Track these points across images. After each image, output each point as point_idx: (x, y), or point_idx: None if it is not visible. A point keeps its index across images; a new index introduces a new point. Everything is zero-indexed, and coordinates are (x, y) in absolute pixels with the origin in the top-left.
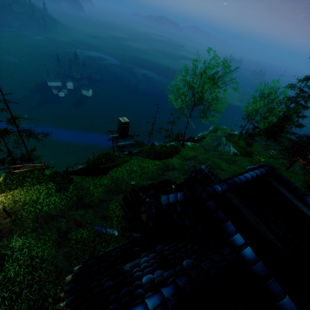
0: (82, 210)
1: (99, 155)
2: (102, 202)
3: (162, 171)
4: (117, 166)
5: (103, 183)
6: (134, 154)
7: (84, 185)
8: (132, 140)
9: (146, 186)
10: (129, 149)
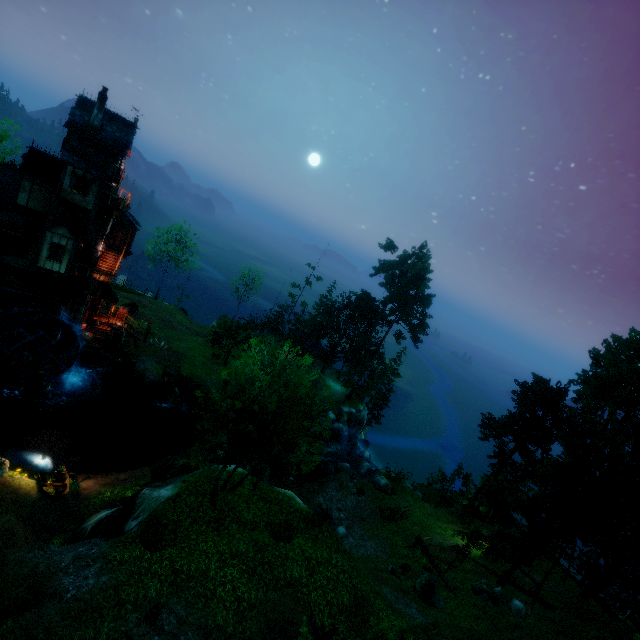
0: None
1: None
2: None
3: None
4: None
5: None
6: None
7: None
8: None
9: None
10: None
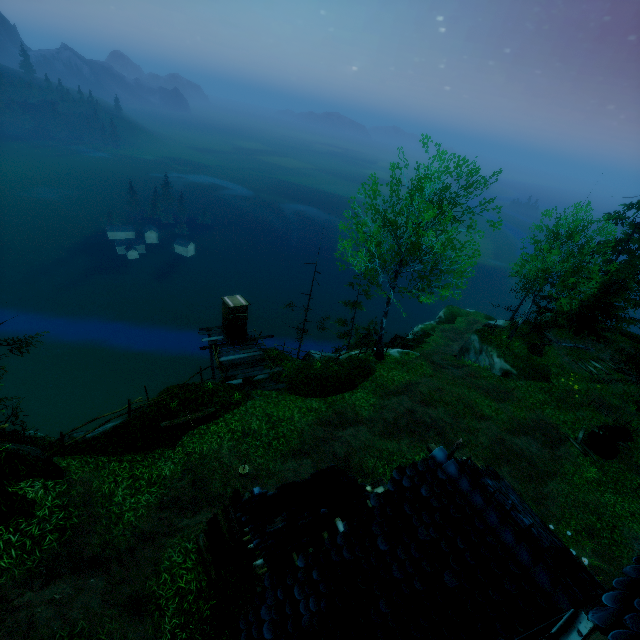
0: (67, 584)
1: (163, 392)
2: (142, 544)
3: (329, 428)
4: (209, 421)
5: (161, 476)
6: (258, 383)
7: (97, 487)
8: (256, 349)
9: (266, 496)
10: (246, 373)
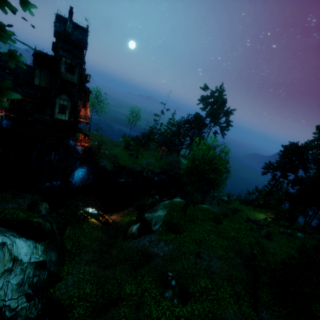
0: None
1: None
2: None
3: None
4: None
5: None
6: None
7: None
8: None
9: None
10: None
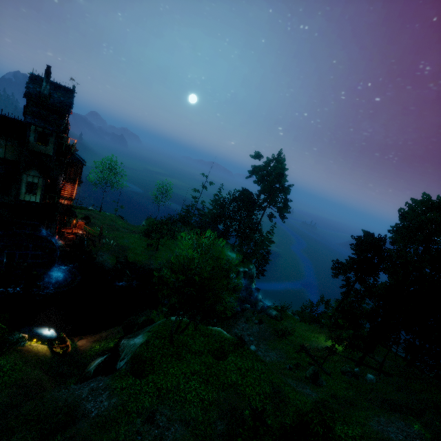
0: None
1: None
2: None
3: None
4: None
5: None
6: None
7: None
8: None
9: None
10: None
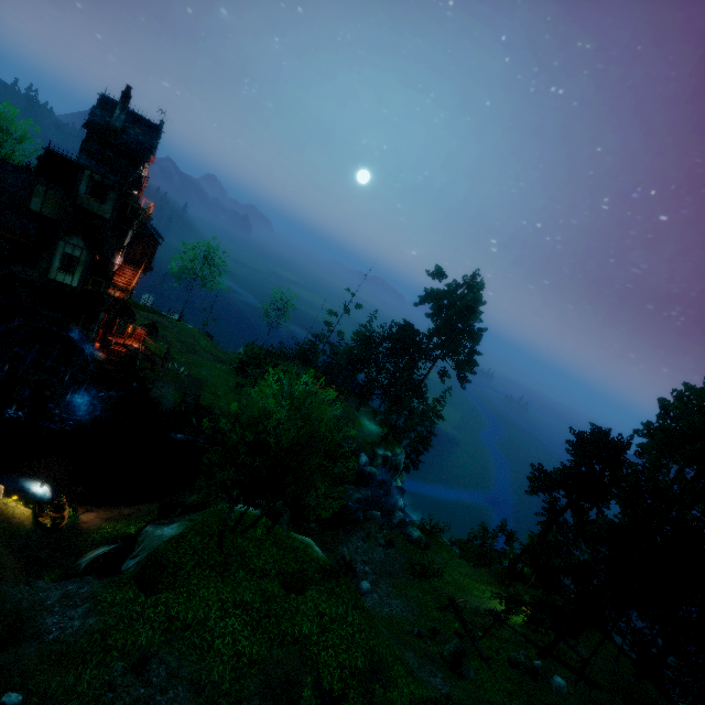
0: None
1: None
2: None
3: None
4: None
5: None
6: None
7: None
8: None
9: None
10: None
